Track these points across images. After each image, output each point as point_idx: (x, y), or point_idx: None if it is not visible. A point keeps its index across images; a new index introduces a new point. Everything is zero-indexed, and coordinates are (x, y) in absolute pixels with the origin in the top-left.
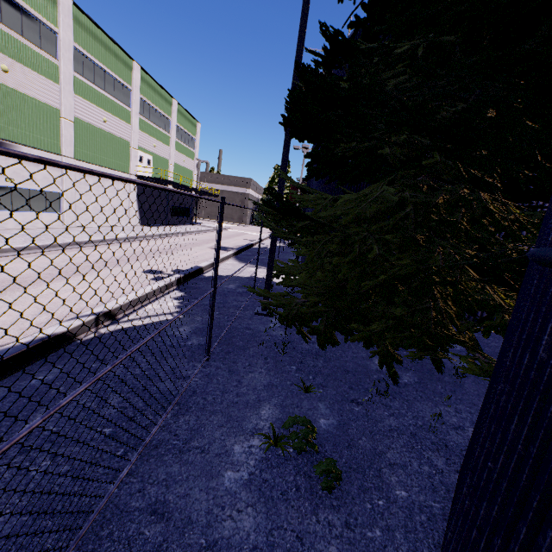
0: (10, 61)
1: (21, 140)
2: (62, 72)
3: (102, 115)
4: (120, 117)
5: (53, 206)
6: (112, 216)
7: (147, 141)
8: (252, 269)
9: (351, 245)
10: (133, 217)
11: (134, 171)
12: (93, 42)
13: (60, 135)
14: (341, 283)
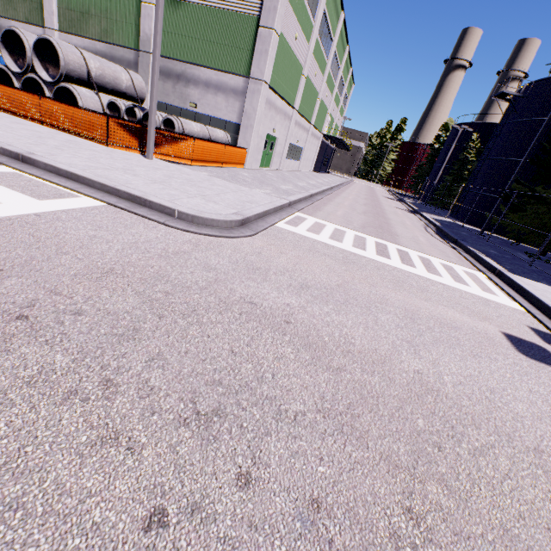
0: (317, 68)
1: (306, 116)
2: (327, 68)
3: (326, 92)
4: (330, 91)
5: (298, 157)
6: (308, 164)
7: (332, 107)
8: (435, 216)
9: (548, 211)
10: (313, 165)
11: (323, 131)
12: (339, 40)
13: (314, 111)
14: (544, 224)
